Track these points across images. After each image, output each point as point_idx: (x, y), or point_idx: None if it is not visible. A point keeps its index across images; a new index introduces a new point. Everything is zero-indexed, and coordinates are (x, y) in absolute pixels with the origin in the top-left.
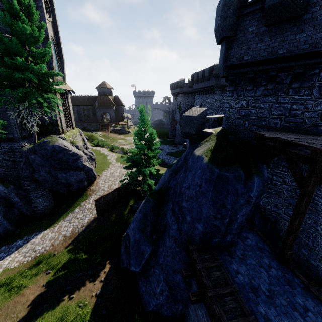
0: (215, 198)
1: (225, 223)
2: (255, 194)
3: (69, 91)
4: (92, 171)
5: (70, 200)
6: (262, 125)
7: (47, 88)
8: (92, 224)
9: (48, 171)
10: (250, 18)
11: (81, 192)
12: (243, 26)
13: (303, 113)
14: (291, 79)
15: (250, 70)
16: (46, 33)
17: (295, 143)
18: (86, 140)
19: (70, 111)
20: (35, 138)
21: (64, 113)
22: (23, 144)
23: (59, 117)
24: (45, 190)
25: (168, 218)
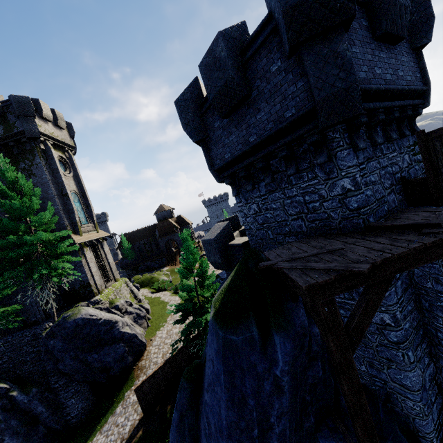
0: (230, 387)
1: (254, 438)
2: (284, 369)
3: (103, 238)
4: (137, 337)
5: (113, 392)
6: (287, 232)
7: (61, 251)
8: (136, 432)
9: (74, 356)
10: (211, 114)
11: (127, 375)
12: (209, 125)
13: (322, 205)
14: (285, 164)
15: (238, 168)
16: (64, 191)
17: (286, 273)
18: (138, 289)
19: (108, 261)
20: (55, 315)
21: (98, 268)
22: (47, 325)
23: (91, 275)
24: (80, 384)
25: (201, 421)
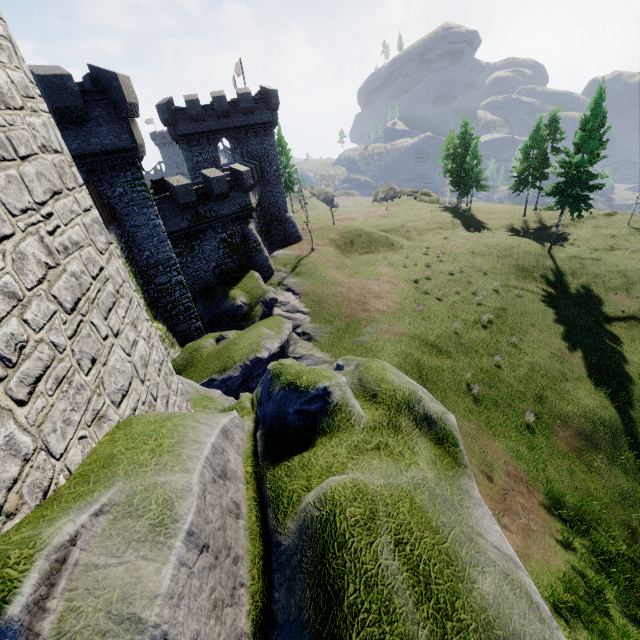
0: None
1: None
2: None
3: None
4: None
5: None
6: None
7: None
8: None
9: None
10: None
11: None
12: None
13: None
14: None
15: None
16: None
17: None
18: None
19: None
20: None
21: None
22: None
23: None
24: None
25: None
